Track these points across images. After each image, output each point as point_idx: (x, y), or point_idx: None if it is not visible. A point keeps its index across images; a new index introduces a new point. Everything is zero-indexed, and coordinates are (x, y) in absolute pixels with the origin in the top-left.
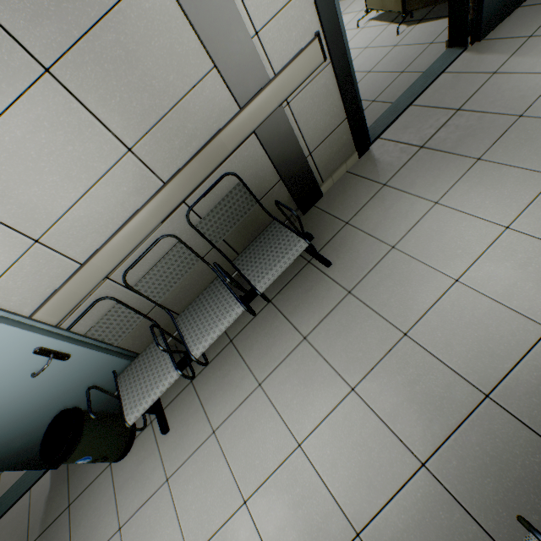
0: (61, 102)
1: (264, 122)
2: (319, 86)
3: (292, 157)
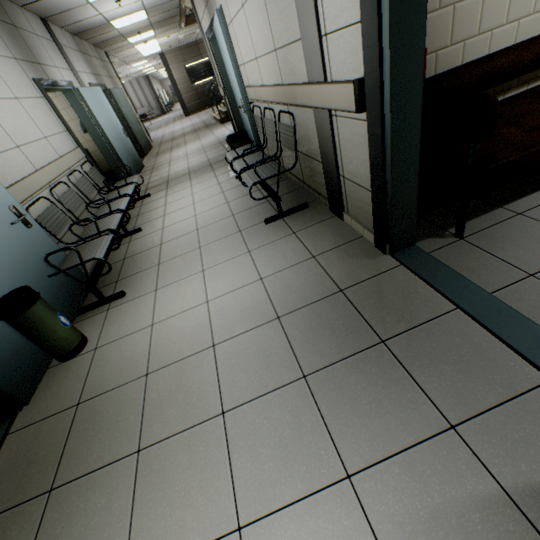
0: (263, 2)
1: (317, 108)
2: (359, 132)
3: (329, 159)
